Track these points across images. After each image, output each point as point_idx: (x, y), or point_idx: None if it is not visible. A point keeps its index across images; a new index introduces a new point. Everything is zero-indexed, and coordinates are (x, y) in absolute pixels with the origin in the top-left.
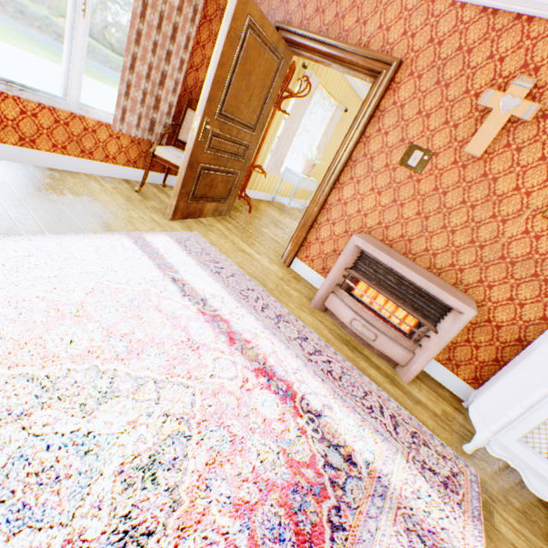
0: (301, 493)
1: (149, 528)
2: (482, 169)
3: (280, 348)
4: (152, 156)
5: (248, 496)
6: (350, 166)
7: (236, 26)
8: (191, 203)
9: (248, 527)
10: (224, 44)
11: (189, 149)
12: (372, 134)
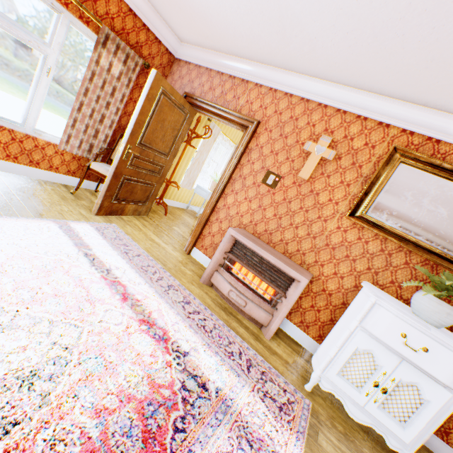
0: (156, 405)
1: (17, 420)
2: (310, 188)
3: (166, 307)
4: (88, 168)
5: (109, 404)
6: (231, 183)
7: (153, 92)
8: (114, 203)
9: (104, 426)
10: (144, 102)
11: (115, 164)
12: (245, 163)
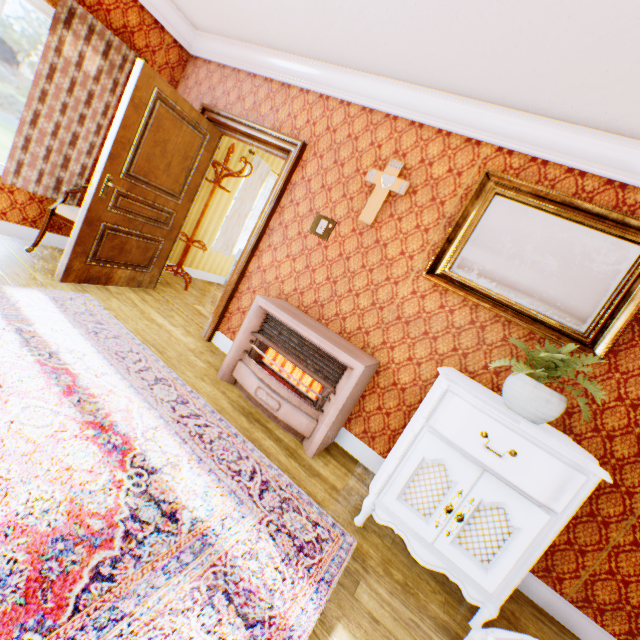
0: (71, 542)
1: None
2: (375, 236)
3: (143, 408)
4: (52, 214)
5: None
6: (268, 234)
7: (142, 95)
8: (92, 265)
9: None
10: (128, 109)
11: (87, 204)
12: (287, 204)
